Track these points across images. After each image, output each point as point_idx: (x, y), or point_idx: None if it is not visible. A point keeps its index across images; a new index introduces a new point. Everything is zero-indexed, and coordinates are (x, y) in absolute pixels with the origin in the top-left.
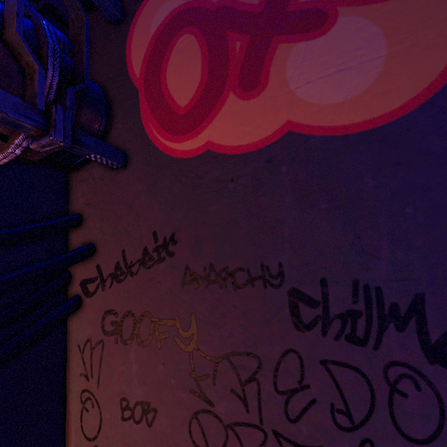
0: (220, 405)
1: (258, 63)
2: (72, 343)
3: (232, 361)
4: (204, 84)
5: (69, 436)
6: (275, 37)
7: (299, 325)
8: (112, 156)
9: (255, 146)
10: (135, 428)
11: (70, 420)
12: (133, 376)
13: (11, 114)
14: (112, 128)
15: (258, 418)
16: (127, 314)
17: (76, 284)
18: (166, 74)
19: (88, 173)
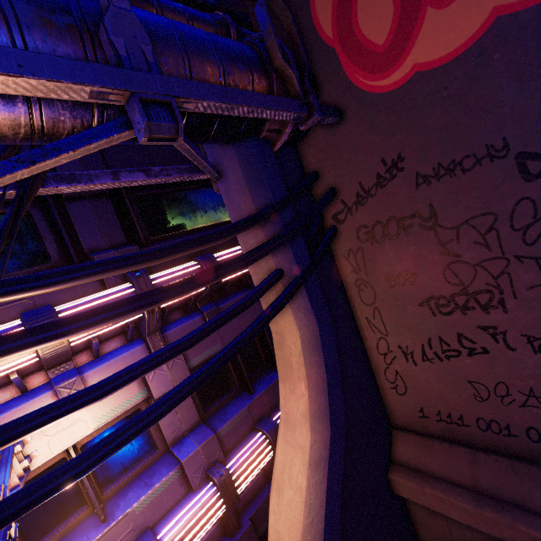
0: (466, 254)
1: None
2: (339, 256)
3: (471, 224)
4: (398, 13)
5: (354, 308)
6: None
7: (528, 178)
8: (335, 115)
9: (463, 48)
10: (401, 289)
11: (352, 299)
12: (391, 260)
13: (300, 112)
14: (321, 93)
15: (500, 252)
16: (375, 224)
17: (329, 219)
18: (358, 21)
19: (312, 138)
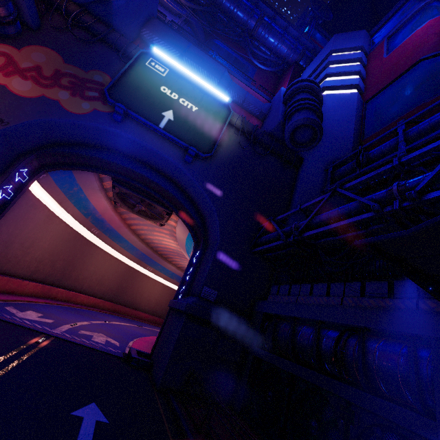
0: None
1: (11, 74)
2: None
3: None
4: None
5: None
6: (18, 74)
7: None
8: None
9: None
10: None
11: None
12: None
13: None
14: None
15: None
16: None
17: None
18: None
19: None
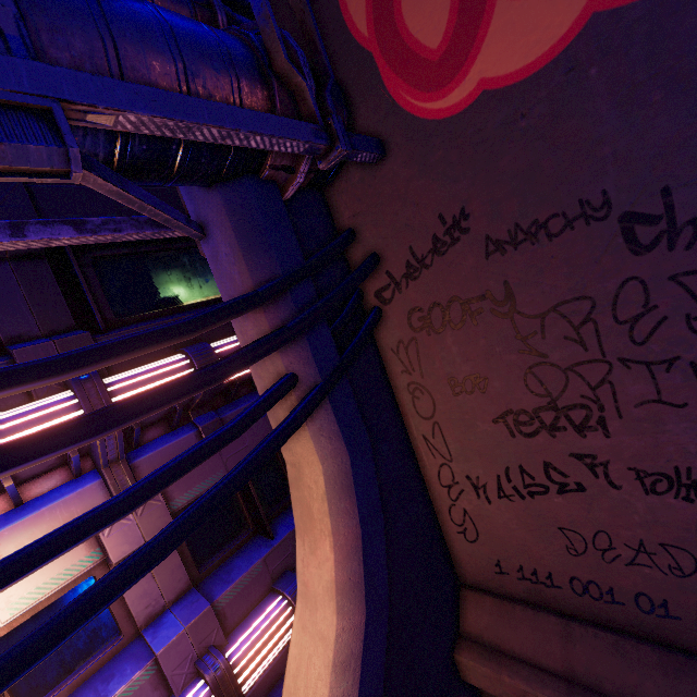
0: (554, 354)
1: None
2: (385, 350)
3: (560, 311)
4: (457, 3)
5: (407, 422)
6: None
7: (637, 250)
8: (374, 148)
9: (547, 57)
10: (469, 398)
11: (404, 409)
12: (455, 358)
13: (314, 141)
14: (355, 117)
15: (600, 353)
16: (432, 306)
17: (370, 297)
18: (402, 13)
19: (344, 182)
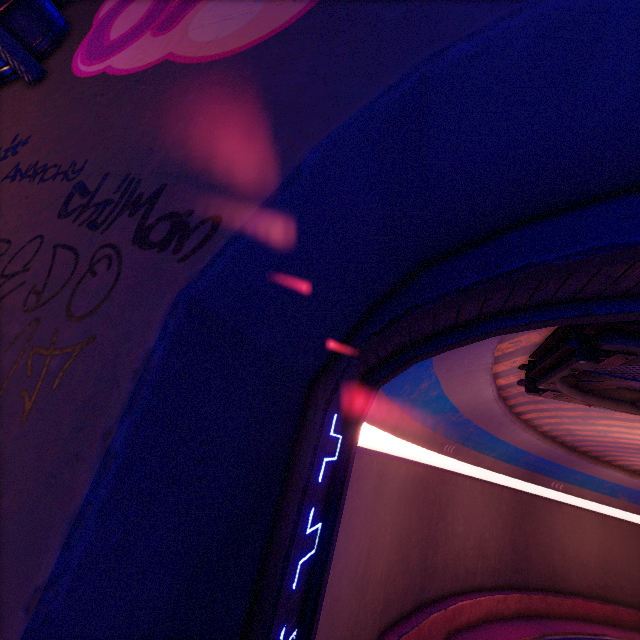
0: None
1: (181, 13)
2: None
3: None
4: (137, 25)
5: None
6: None
7: (62, 213)
8: (21, 59)
9: (137, 70)
10: None
11: None
12: None
13: None
14: (53, 54)
15: None
16: None
17: None
18: (119, 17)
19: (8, 88)
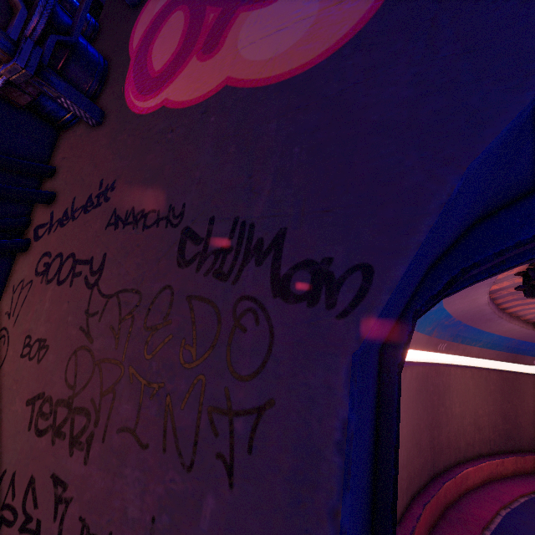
0: (97, 341)
1: (221, 30)
2: (10, 284)
3: (120, 298)
4: (177, 51)
5: None
6: (240, 7)
7: (181, 261)
8: (85, 107)
9: (198, 100)
10: (27, 365)
11: None
12: (43, 314)
13: None
14: (103, 92)
15: (122, 354)
16: (58, 256)
17: (31, 230)
18: (154, 45)
19: (73, 132)
